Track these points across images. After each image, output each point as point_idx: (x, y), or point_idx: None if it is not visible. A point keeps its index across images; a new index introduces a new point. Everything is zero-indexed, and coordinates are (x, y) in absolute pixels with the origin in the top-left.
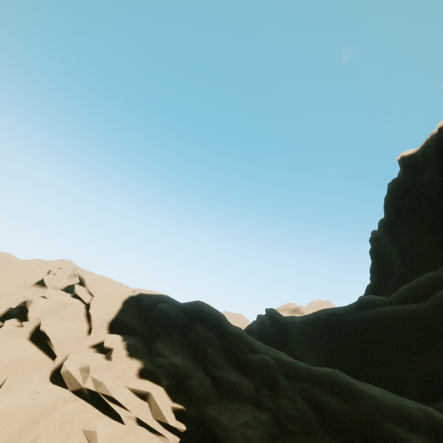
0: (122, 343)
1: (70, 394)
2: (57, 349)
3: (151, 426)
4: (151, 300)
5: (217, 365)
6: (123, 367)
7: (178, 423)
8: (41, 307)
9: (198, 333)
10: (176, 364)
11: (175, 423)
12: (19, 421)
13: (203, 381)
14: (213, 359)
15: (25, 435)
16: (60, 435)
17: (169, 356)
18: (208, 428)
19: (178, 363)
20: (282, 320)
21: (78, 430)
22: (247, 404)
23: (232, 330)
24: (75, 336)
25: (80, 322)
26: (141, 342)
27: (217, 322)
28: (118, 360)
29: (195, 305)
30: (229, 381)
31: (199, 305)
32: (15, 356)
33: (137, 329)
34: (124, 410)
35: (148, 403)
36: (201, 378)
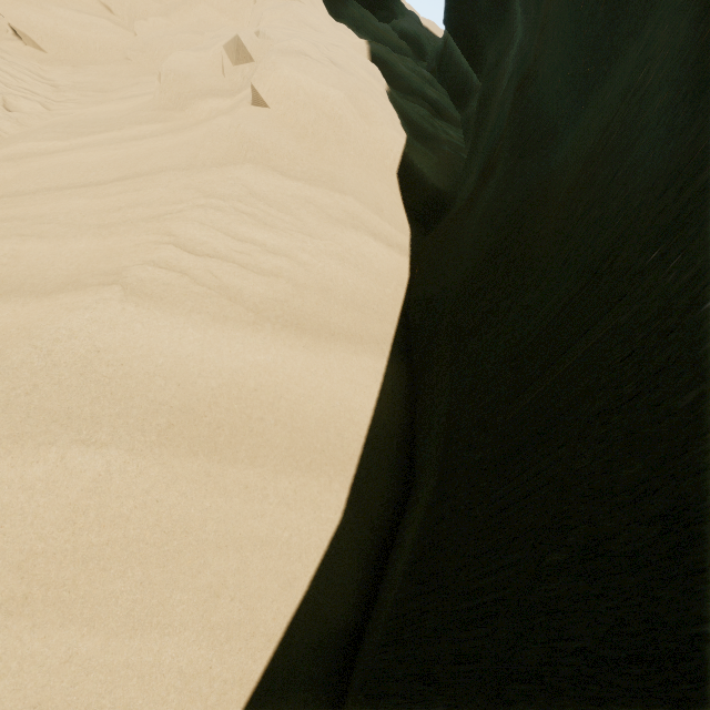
0: None
1: None
2: None
3: None
4: None
5: None
6: None
7: None
8: None
9: None
10: None
11: None
12: None
13: None
14: None
15: None
16: None
17: None
18: None
19: None
20: None
21: None
22: None
23: None
24: None
25: None
26: None
27: None
28: None
29: None
30: None
31: None
32: None
33: None
34: None
35: None
36: None
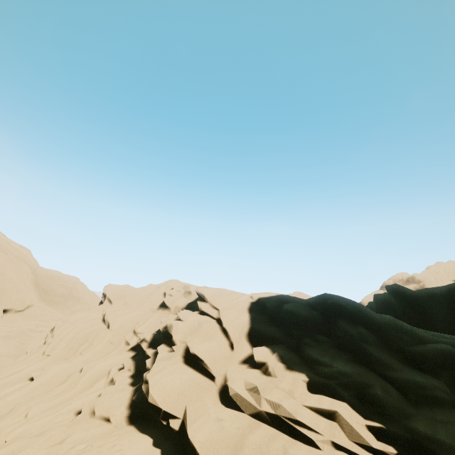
0: (274, 355)
1: (249, 419)
2: (213, 370)
3: (353, 450)
4: (274, 302)
5: (387, 366)
6: (288, 382)
7: (384, 446)
8: (182, 330)
9: (345, 331)
10: (345, 372)
11: (379, 446)
12: None
13: (385, 388)
14: (380, 359)
15: None
16: None
17: (332, 364)
18: (427, 450)
19: (347, 371)
20: (413, 296)
21: None
22: (453, 411)
23: (382, 320)
24: (222, 353)
25: (219, 338)
26: (288, 350)
27: (359, 314)
28: (278, 375)
29: (324, 299)
30: (416, 385)
31: (329, 298)
32: (182, 383)
33: (276, 336)
34: (315, 433)
35: (337, 423)
36: (382, 386)
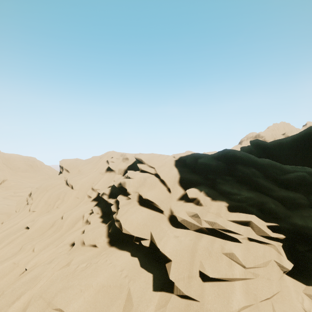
0: (202, 193)
1: (195, 233)
2: (162, 207)
3: (260, 240)
4: (191, 159)
5: (271, 190)
6: (215, 208)
7: (277, 235)
8: (133, 184)
9: (243, 172)
10: (250, 197)
11: (275, 235)
12: (185, 258)
13: (274, 203)
14: (267, 186)
15: (194, 264)
16: (212, 259)
17: (240, 193)
18: (302, 233)
19: (251, 196)
20: (267, 145)
21: (220, 254)
22: (309, 210)
23: (263, 162)
24: (164, 196)
25: (160, 186)
26: (208, 188)
27: (249, 160)
28: (207, 204)
29: (225, 153)
30: (289, 198)
31: (229, 152)
32: (143, 218)
33: (198, 180)
34: (238, 235)
35: (250, 227)
36: (272, 202)
